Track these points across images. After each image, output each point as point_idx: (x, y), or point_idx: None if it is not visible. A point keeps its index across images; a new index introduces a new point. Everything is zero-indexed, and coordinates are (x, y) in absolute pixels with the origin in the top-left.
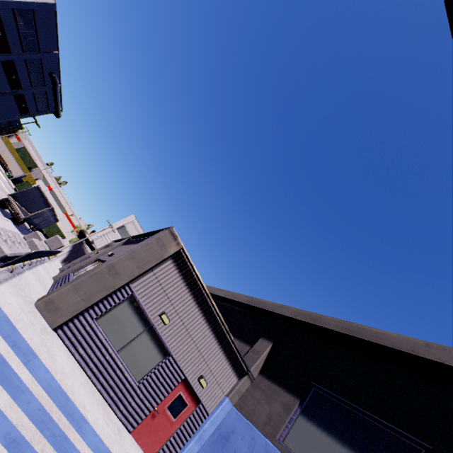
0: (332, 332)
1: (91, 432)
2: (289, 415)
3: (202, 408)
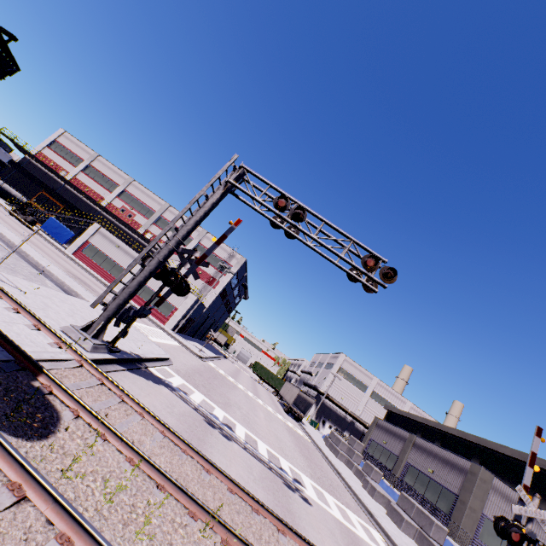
0: None
1: None
2: None
3: None
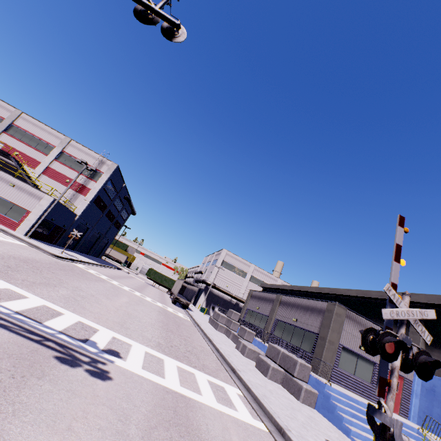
0: None
1: None
2: None
3: (406, 380)
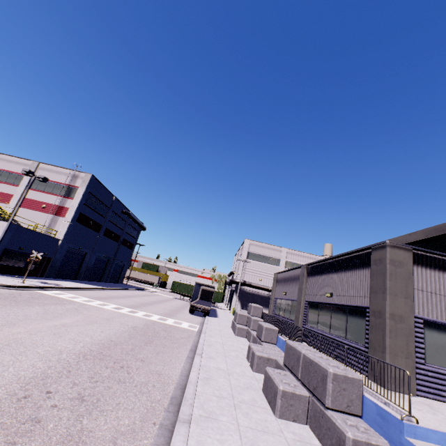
0: None
1: None
2: None
3: None
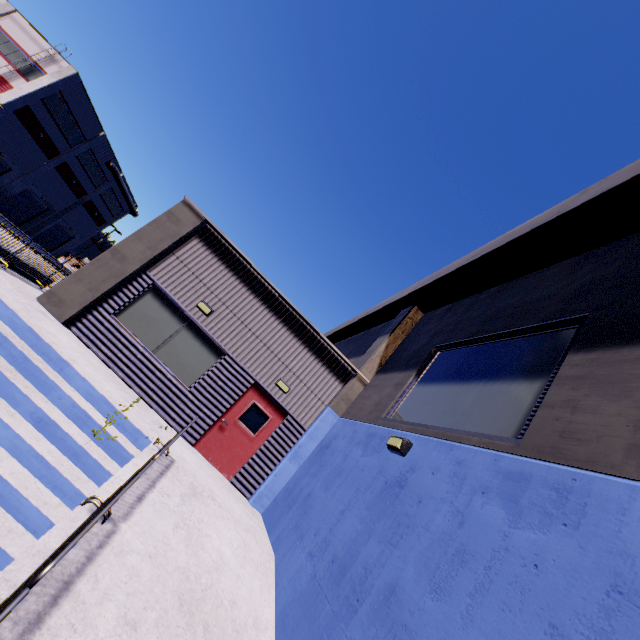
0: (458, 274)
1: (77, 377)
2: (400, 390)
3: (291, 420)
